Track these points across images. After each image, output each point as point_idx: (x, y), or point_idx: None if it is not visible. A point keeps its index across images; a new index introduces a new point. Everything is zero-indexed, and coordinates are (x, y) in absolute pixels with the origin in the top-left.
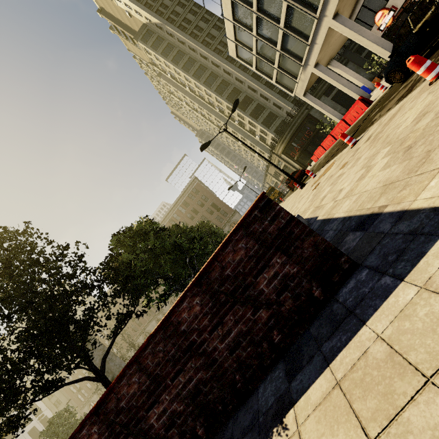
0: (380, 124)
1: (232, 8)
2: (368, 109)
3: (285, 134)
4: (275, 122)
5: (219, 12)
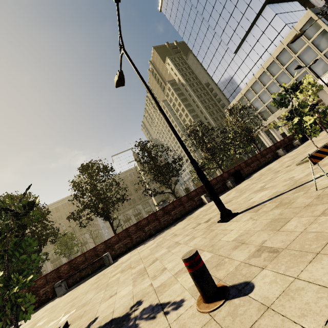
0: None
1: (240, 98)
2: None
3: None
4: None
5: (228, 96)
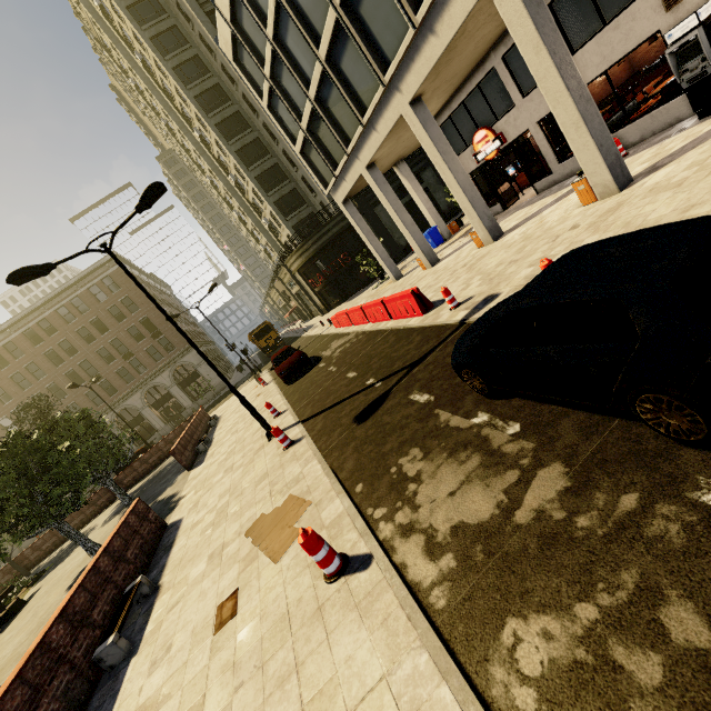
0: (382, 710)
1: None
2: (422, 321)
3: (308, 243)
4: (299, 211)
5: None
